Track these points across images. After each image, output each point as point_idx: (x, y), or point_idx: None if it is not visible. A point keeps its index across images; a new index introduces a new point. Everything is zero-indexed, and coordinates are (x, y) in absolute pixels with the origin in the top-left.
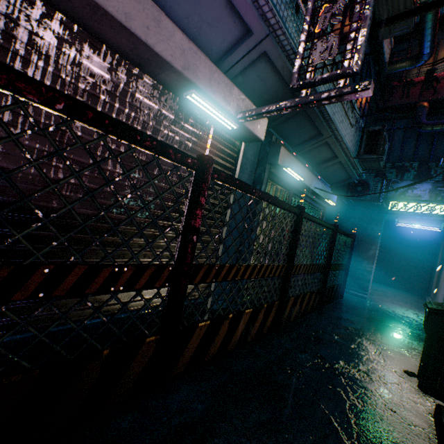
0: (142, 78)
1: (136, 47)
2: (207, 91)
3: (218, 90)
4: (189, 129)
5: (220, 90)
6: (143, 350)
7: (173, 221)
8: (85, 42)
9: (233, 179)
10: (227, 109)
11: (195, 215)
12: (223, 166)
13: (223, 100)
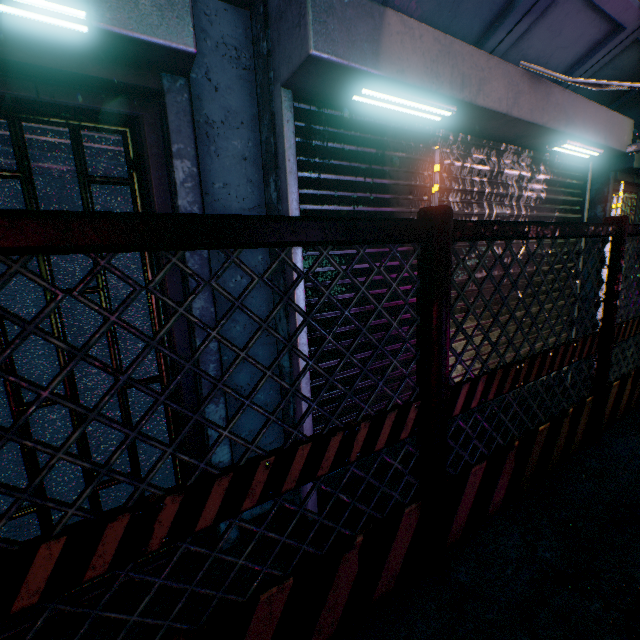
0: (506, 151)
1: (524, 131)
2: (581, 135)
3: (589, 125)
4: (541, 179)
5: (590, 124)
6: (584, 409)
7: (597, 292)
8: (472, 147)
9: (635, 227)
10: (597, 141)
11: (617, 280)
12: (570, 203)
13: (593, 133)
